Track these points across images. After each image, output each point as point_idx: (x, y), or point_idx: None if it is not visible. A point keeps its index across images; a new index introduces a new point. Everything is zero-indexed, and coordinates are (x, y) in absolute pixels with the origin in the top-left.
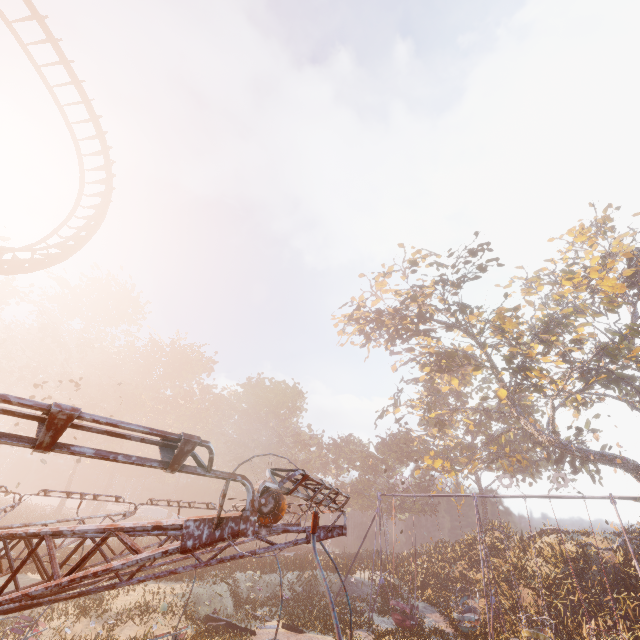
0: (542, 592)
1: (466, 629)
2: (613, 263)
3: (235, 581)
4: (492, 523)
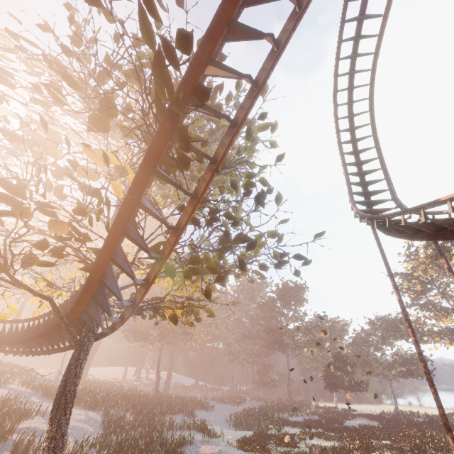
0: None
1: None
2: None
3: None
4: None
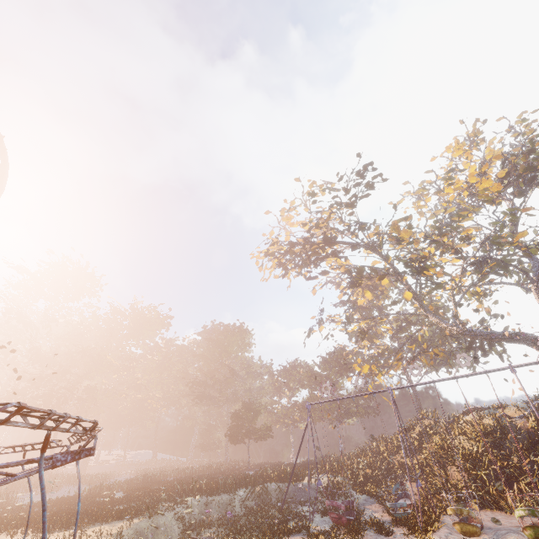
0: (467, 467)
1: (399, 515)
2: (487, 166)
3: (187, 508)
4: (422, 413)
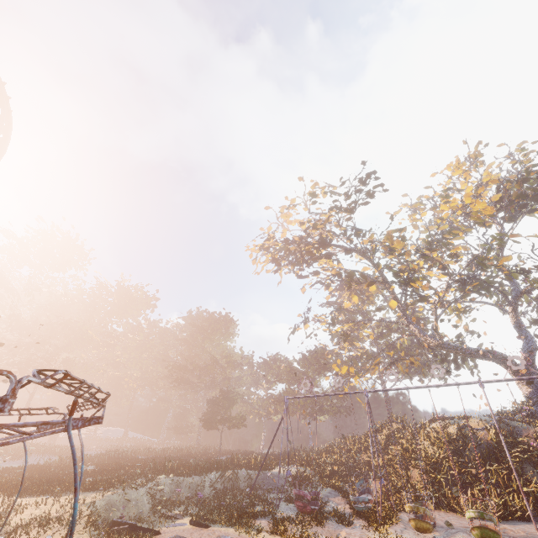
0: (428, 470)
1: (360, 508)
2: (483, 189)
3: (158, 485)
4: (391, 416)
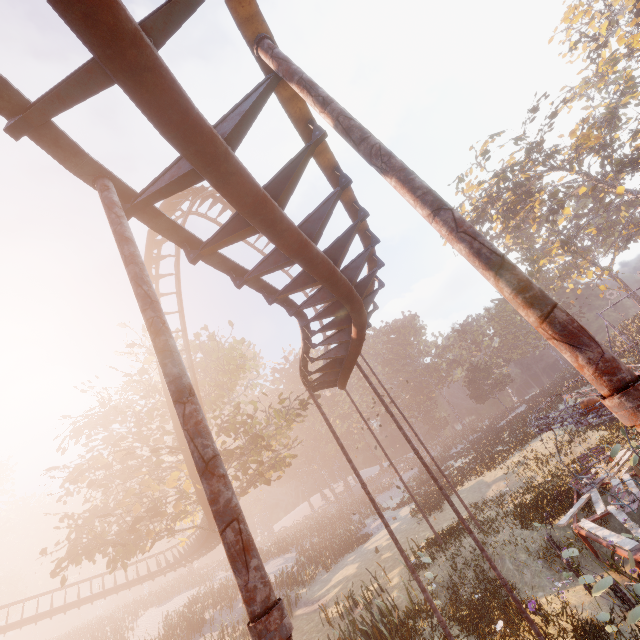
0: None
1: None
2: (634, 21)
3: None
4: None
